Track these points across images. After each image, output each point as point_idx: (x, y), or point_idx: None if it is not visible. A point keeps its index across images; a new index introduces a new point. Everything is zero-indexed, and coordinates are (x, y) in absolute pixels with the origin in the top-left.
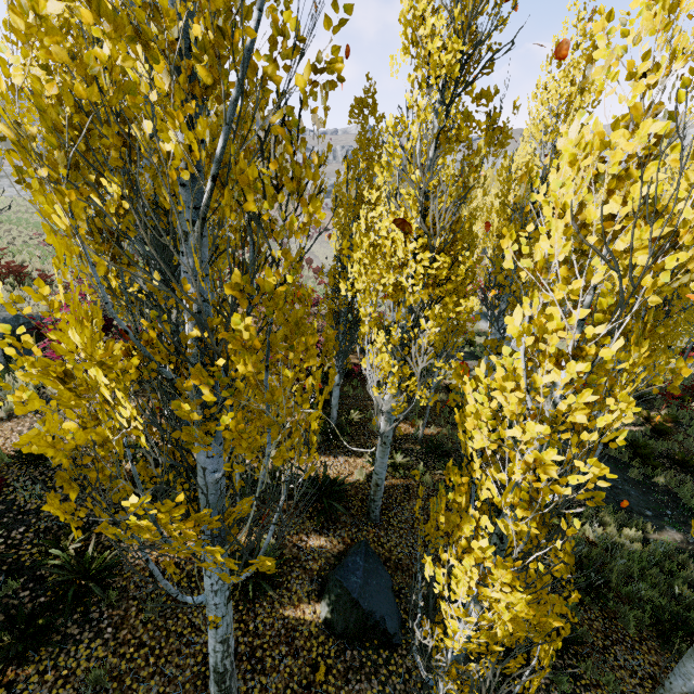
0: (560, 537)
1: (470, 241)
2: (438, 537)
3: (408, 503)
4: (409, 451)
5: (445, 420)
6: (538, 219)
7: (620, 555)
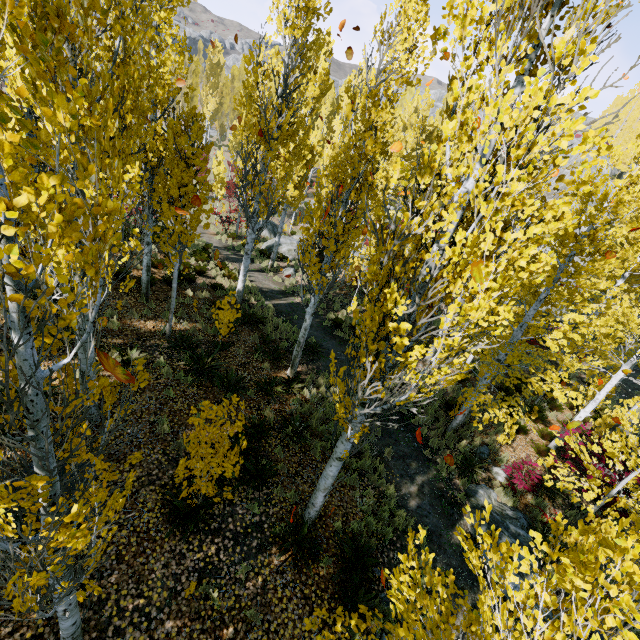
0: (236, 399)
1: (193, 120)
2: (165, 421)
3: (140, 396)
4: (153, 347)
5: (202, 316)
6: (279, 119)
7: (324, 406)
